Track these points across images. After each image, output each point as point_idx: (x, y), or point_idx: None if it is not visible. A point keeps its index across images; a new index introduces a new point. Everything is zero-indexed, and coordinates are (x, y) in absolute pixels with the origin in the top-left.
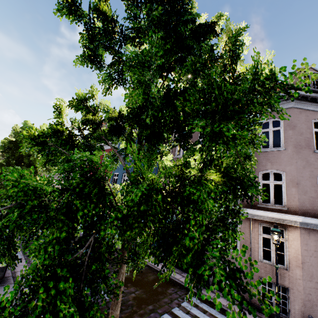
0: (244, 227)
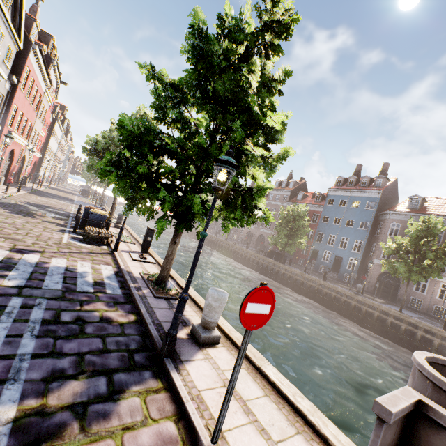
0: (431, 283)
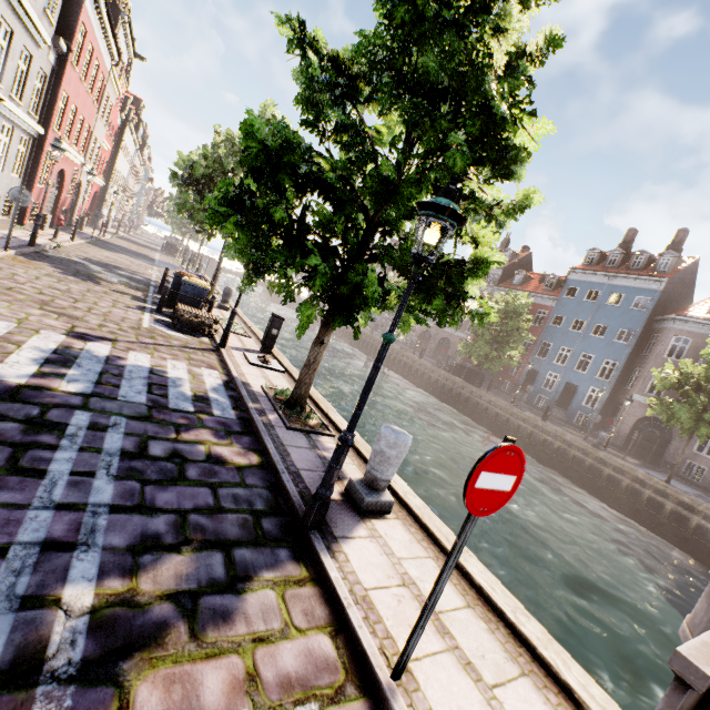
0: None
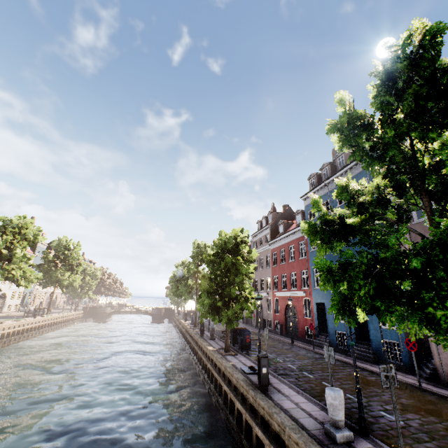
0: None
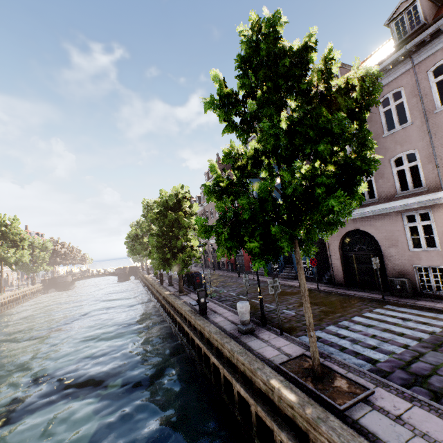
0: (439, 216)
